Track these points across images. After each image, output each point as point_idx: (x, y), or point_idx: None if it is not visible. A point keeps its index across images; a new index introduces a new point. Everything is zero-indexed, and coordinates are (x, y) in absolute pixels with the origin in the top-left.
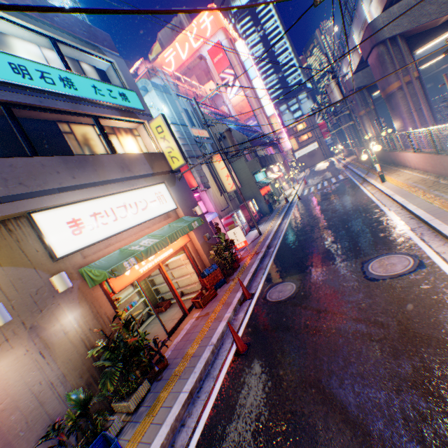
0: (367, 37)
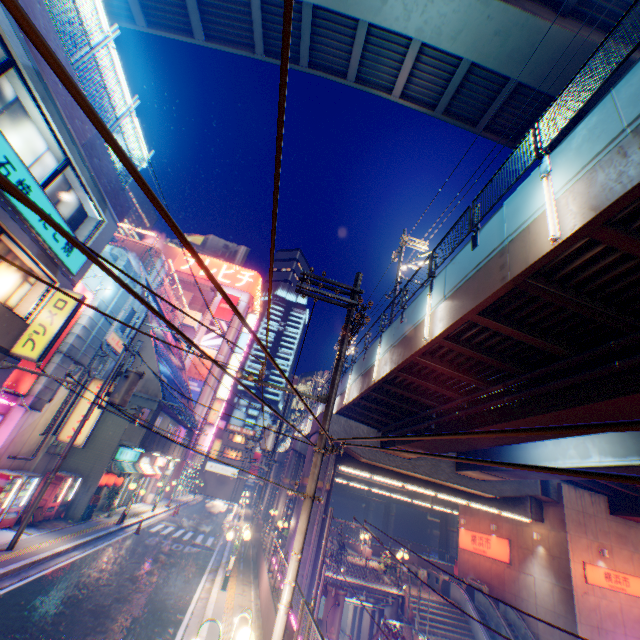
0: (319, 419)
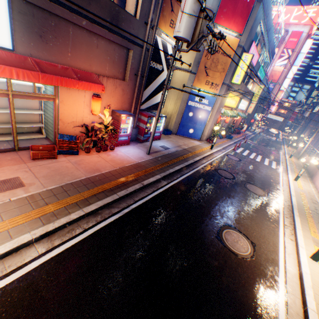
0: None
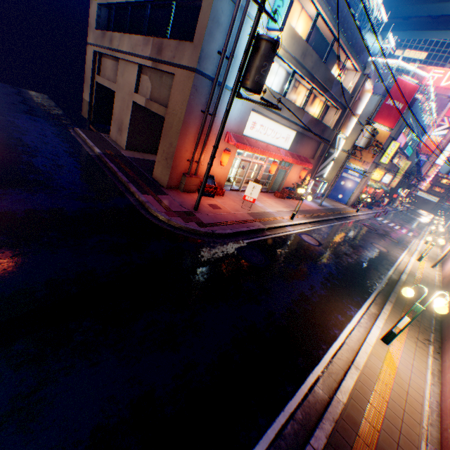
0: None
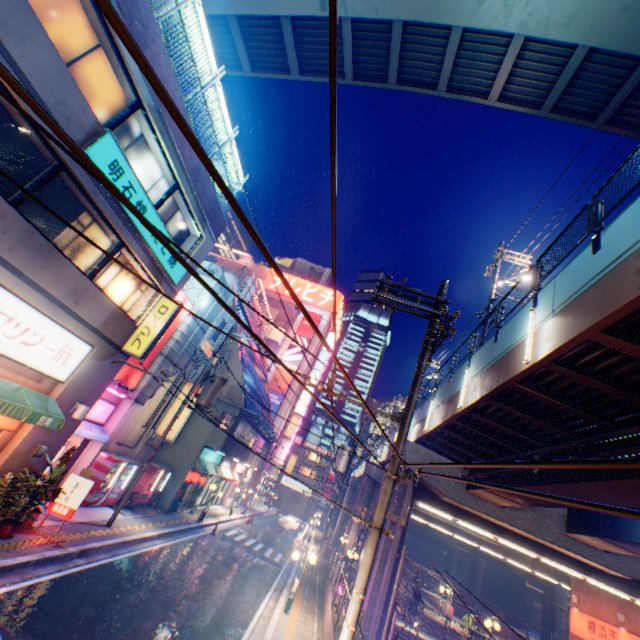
0: None
